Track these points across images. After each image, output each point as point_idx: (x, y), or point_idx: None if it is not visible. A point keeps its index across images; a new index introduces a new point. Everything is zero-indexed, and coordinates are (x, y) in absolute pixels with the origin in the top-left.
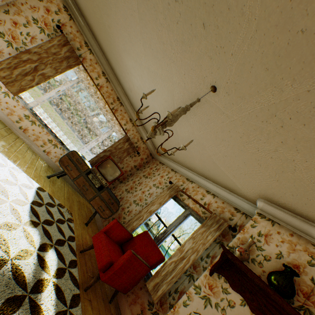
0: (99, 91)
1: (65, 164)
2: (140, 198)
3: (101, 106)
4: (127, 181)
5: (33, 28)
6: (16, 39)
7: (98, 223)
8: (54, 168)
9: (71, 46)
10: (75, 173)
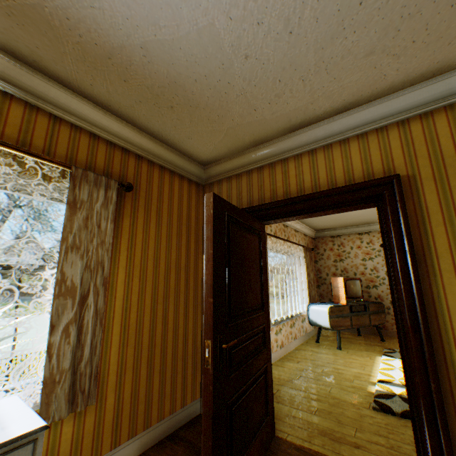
0: (281, 239)
1: (336, 324)
2: (367, 280)
3: (281, 248)
4: (323, 280)
5: None
6: None
7: (362, 332)
8: (302, 341)
9: None
10: (346, 321)
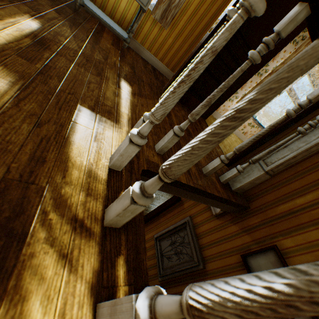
0: None
1: None
2: None
3: None
4: None
5: None
6: None
7: None
8: None
9: None
10: None
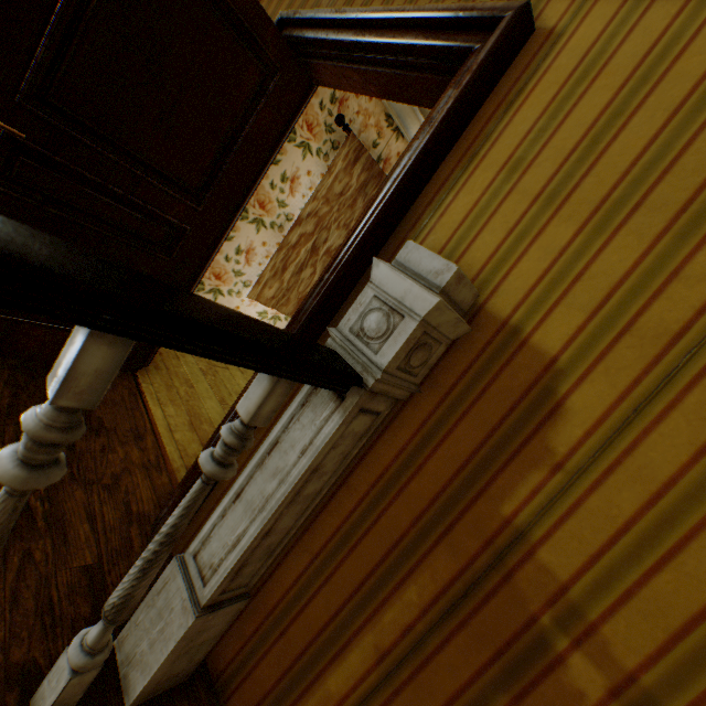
0: None
1: None
2: None
3: None
4: None
5: (288, 155)
6: (265, 204)
7: None
8: None
9: (366, 154)
10: None
